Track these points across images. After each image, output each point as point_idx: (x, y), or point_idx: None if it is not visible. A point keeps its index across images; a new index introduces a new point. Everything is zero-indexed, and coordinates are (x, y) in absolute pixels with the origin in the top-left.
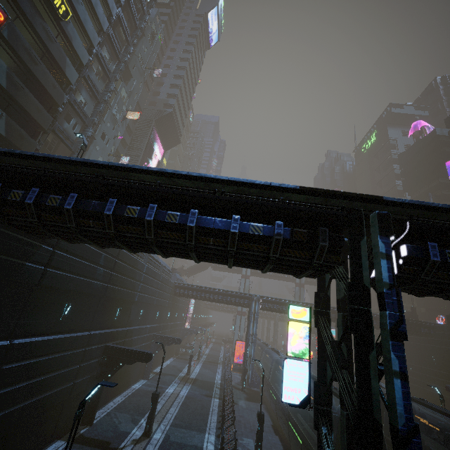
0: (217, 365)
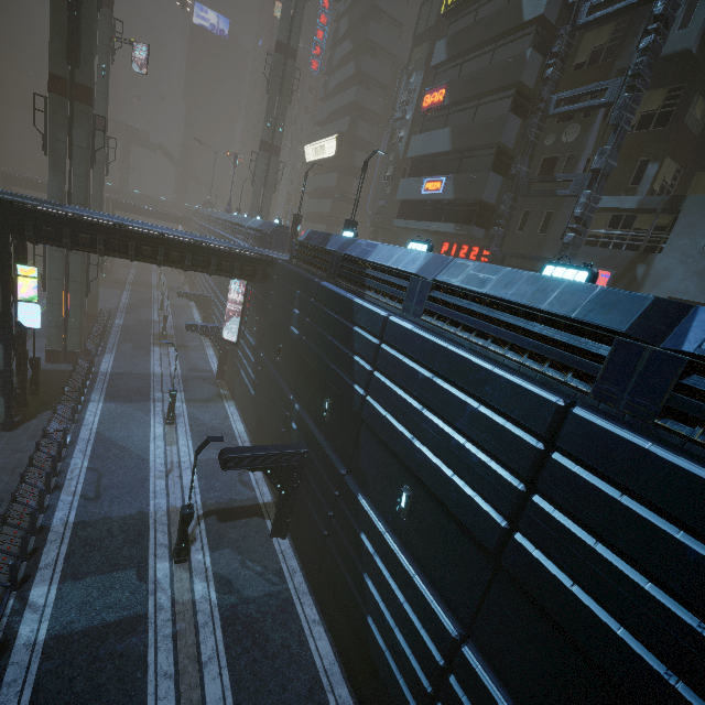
0: None
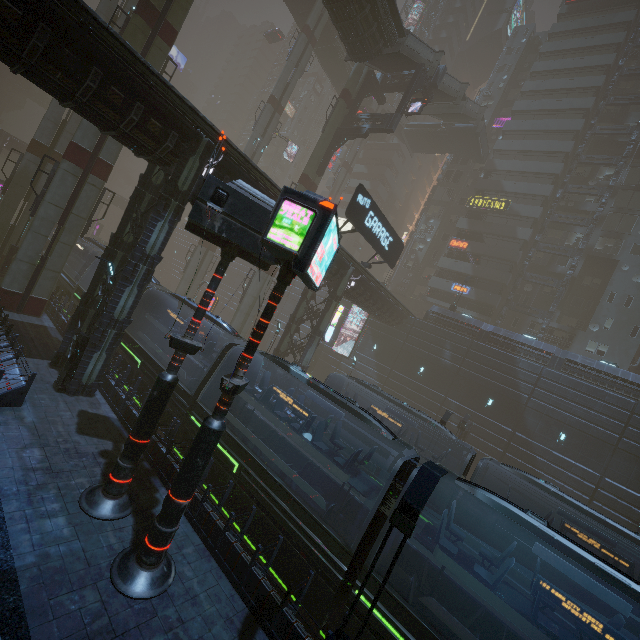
0: None
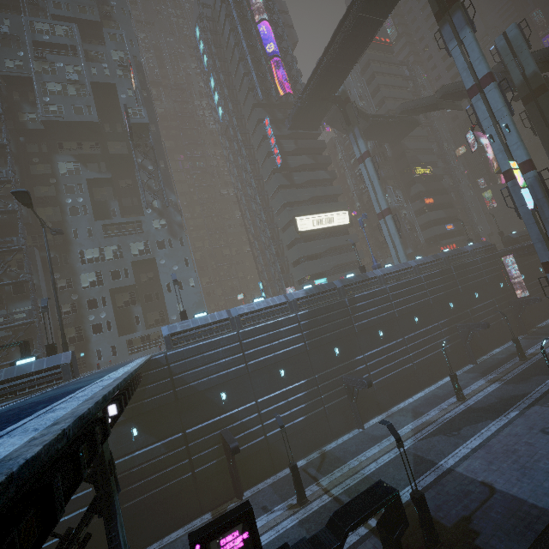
0: None
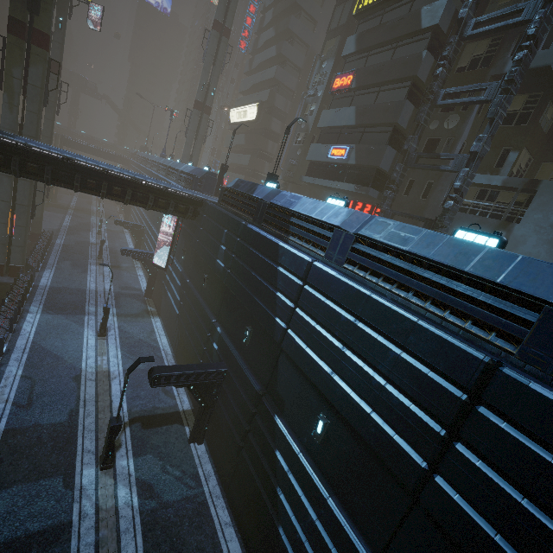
0: None
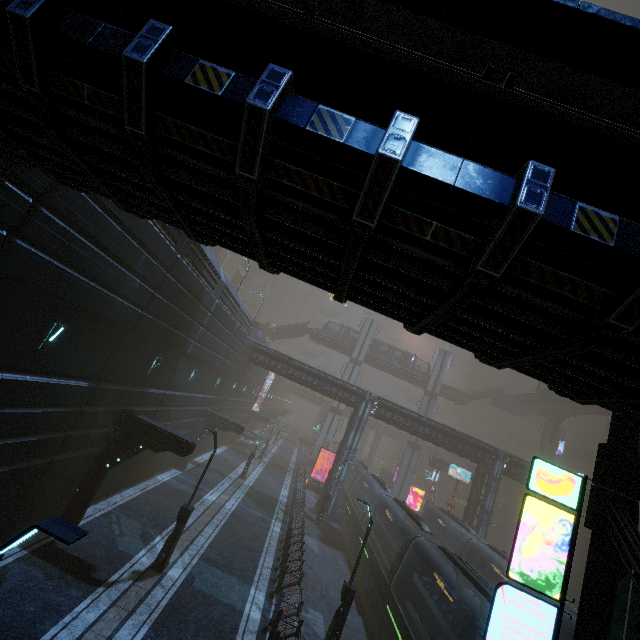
0: (286, 473)
